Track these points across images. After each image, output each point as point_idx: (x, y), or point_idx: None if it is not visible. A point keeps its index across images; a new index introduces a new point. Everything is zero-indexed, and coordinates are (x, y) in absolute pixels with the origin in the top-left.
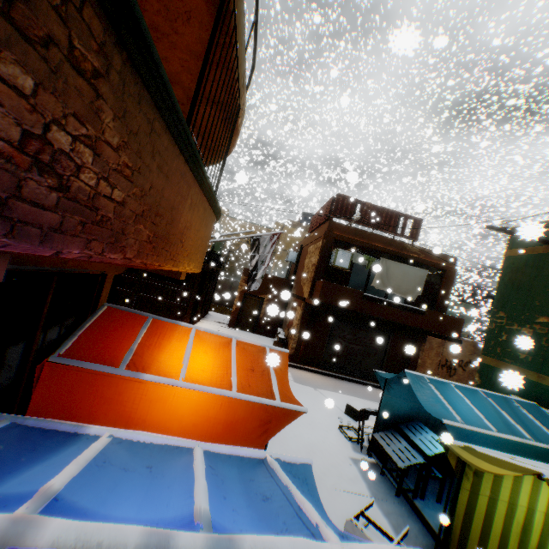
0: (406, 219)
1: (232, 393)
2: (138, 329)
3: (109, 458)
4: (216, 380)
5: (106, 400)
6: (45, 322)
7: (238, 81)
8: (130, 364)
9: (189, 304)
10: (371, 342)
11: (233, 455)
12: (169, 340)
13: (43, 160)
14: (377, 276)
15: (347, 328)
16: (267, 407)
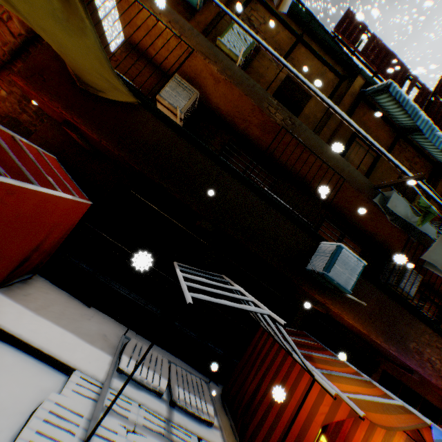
0: None
1: None
2: None
3: None
4: None
5: None
6: None
7: None
8: None
9: None
10: None
11: None
12: None
13: (428, 361)
14: None
15: None
16: None
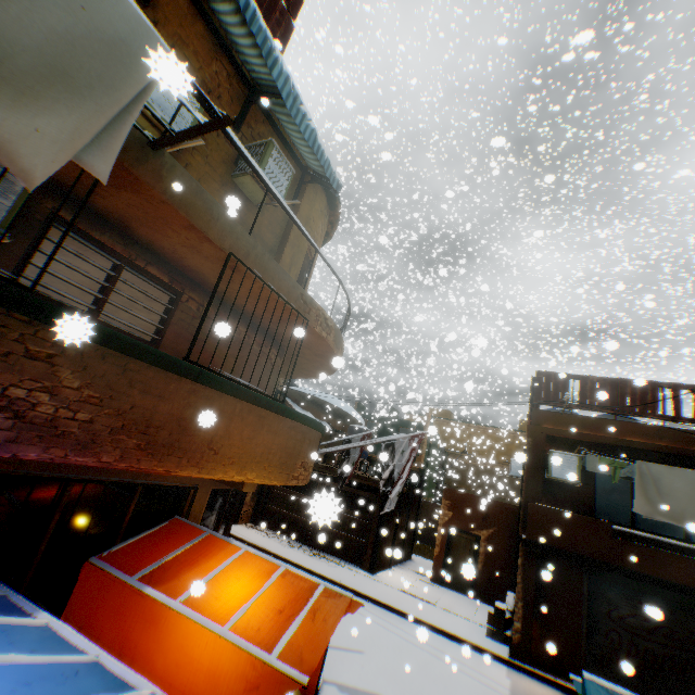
0: (674, 390)
1: (220, 627)
2: (185, 543)
3: (14, 631)
4: (222, 611)
5: (115, 610)
6: (125, 530)
7: (289, 304)
8: (147, 575)
9: (368, 539)
10: (693, 641)
11: (120, 677)
12: (209, 558)
13: (3, 405)
14: (635, 494)
15: (623, 601)
16: (255, 658)
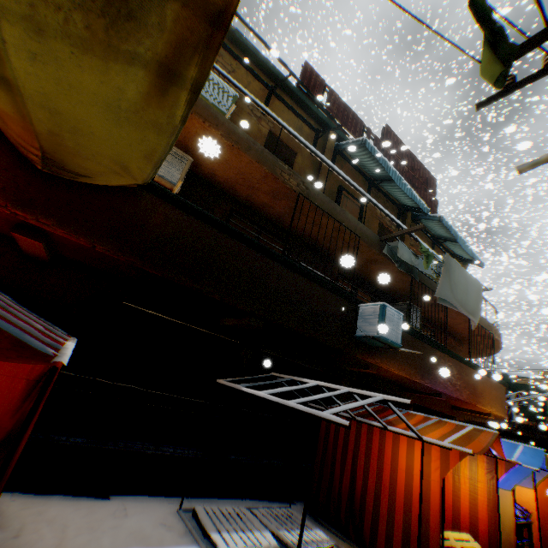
0: None
1: None
2: None
3: None
4: None
5: None
6: None
7: (485, 329)
8: None
9: None
10: None
11: None
12: None
13: (448, 380)
14: None
15: None
16: None
